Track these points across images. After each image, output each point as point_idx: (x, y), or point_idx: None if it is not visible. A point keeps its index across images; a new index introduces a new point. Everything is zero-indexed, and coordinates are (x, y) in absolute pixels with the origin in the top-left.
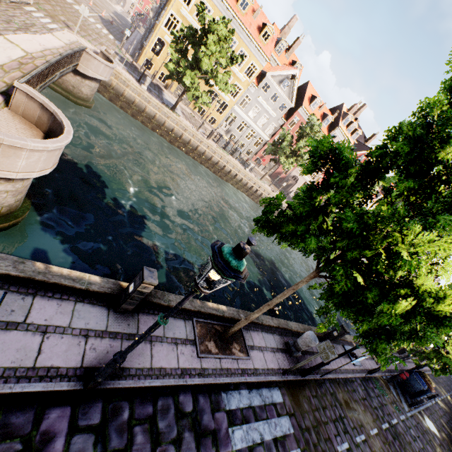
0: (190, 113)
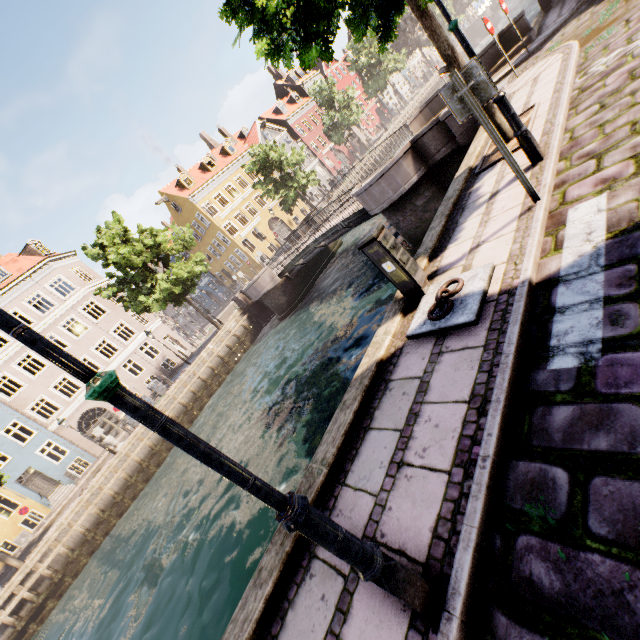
0: None
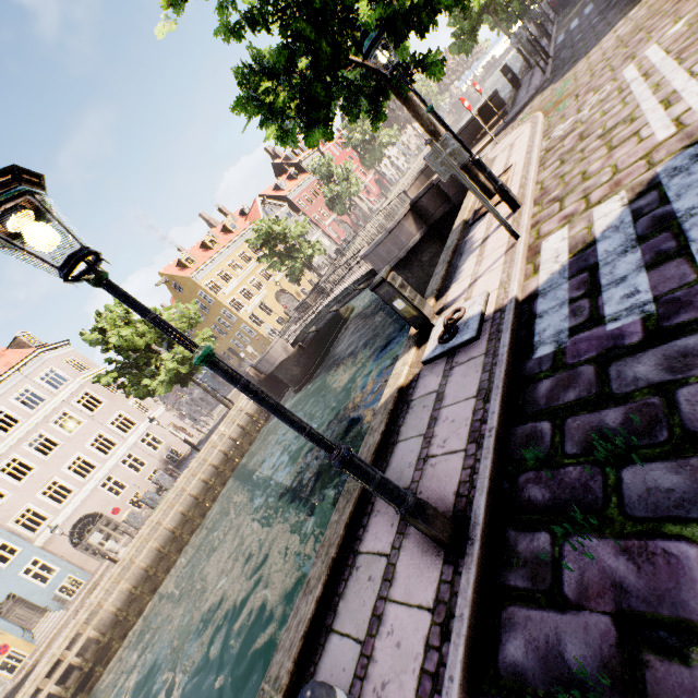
0: None
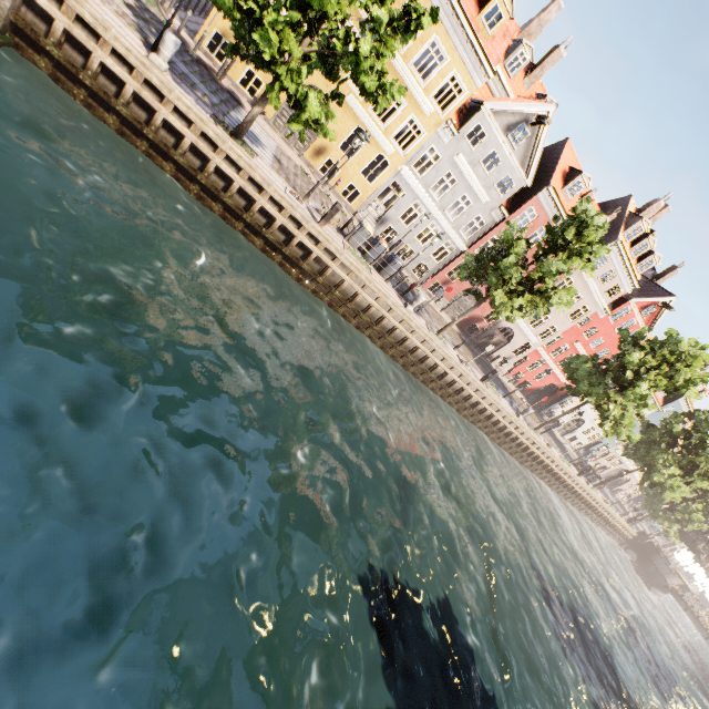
0: (301, 167)
